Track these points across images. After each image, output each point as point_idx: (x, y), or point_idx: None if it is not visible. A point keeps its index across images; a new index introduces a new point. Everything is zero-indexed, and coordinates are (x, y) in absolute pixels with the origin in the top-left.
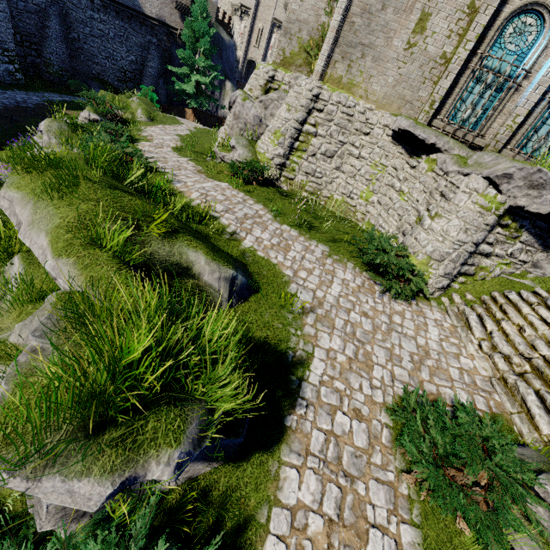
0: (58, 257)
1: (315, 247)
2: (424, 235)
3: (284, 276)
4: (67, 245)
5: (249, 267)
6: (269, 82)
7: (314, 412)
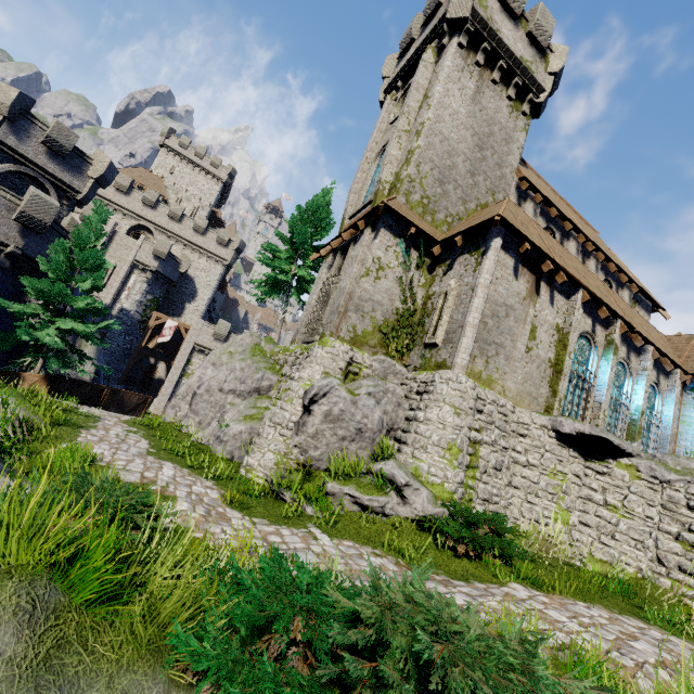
0: None
1: None
2: None
3: None
4: None
5: None
6: (349, 364)
7: None
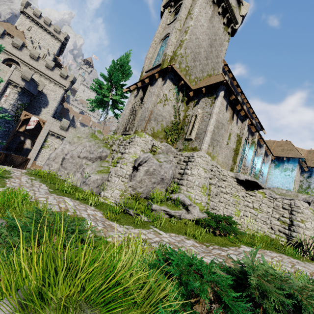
0: None
1: None
2: (308, 232)
3: None
4: None
5: None
6: (152, 147)
7: None
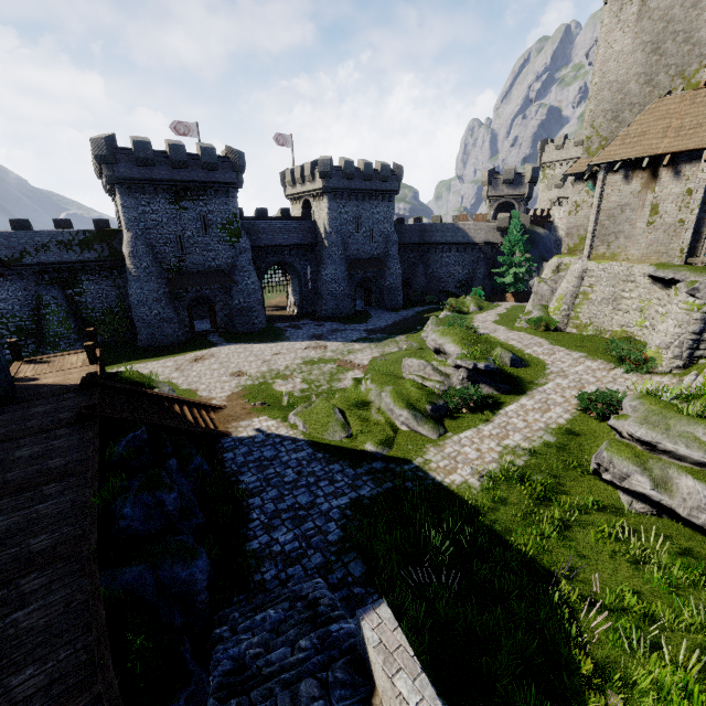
0: (455, 346)
1: (575, 354)
2: (654, 335)
3: (545, 363)
4: (457, 344)
5: (525, 360)
6: (559, 266)
7: (540, 393)
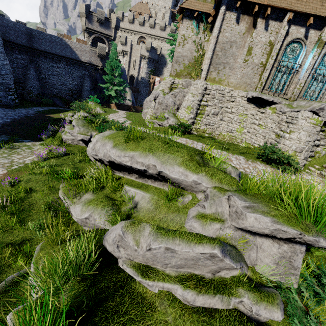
0: (197, 173)
1: (239, 157)
2: (288, 141)
3: (242, 172)
4: (196, 168)
5: None
6: (172, 85)
7: None
